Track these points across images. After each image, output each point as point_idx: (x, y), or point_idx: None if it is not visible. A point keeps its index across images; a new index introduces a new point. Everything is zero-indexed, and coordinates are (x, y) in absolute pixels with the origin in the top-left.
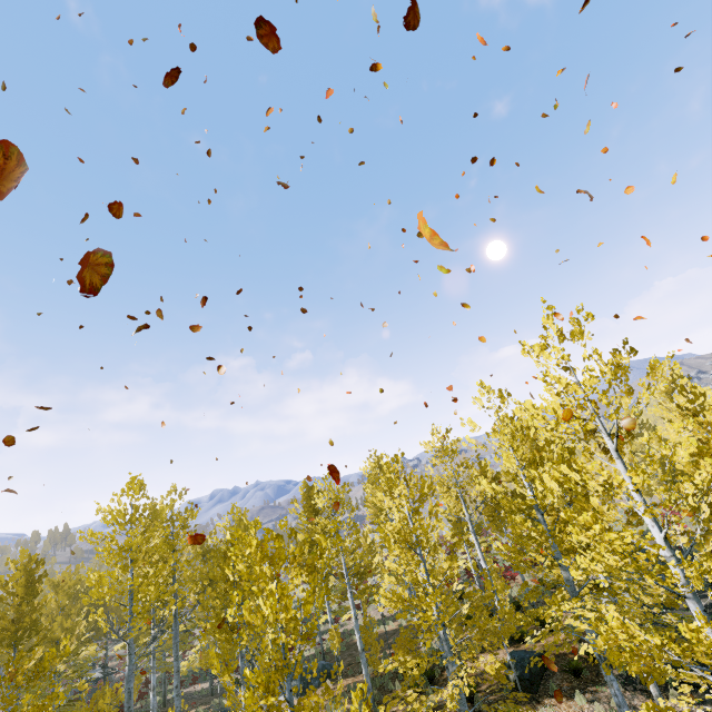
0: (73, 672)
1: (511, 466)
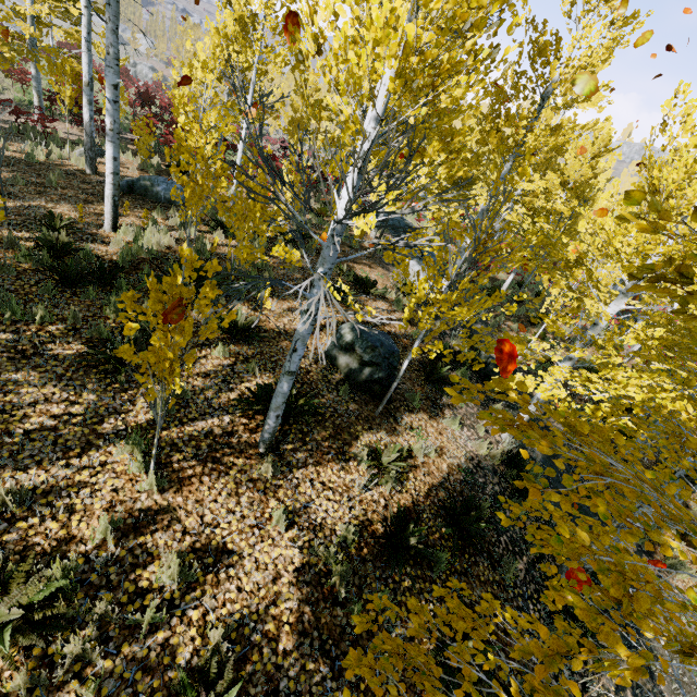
0: None
1: None
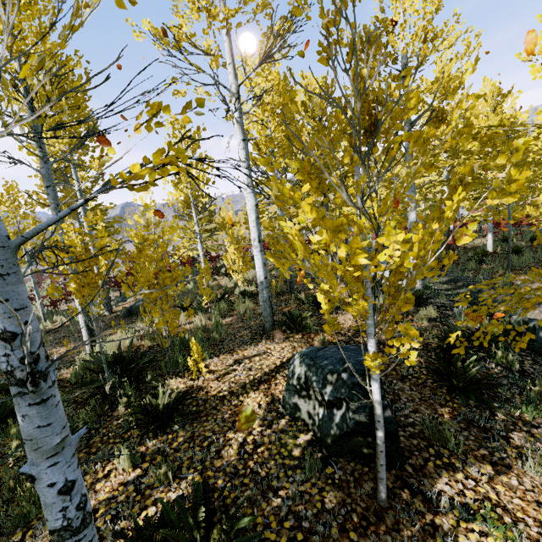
0: None
1: None
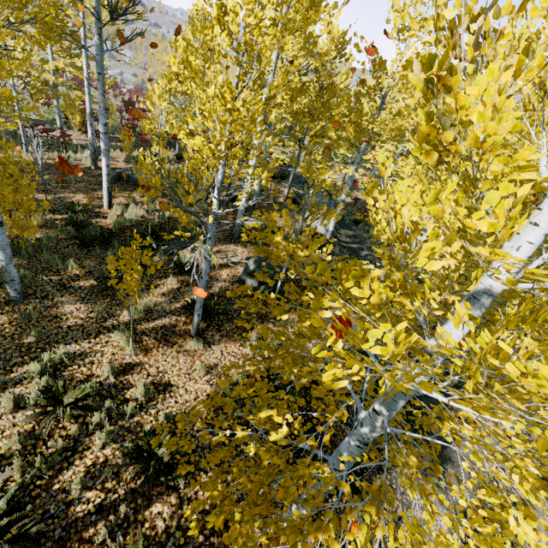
0: None
1: None
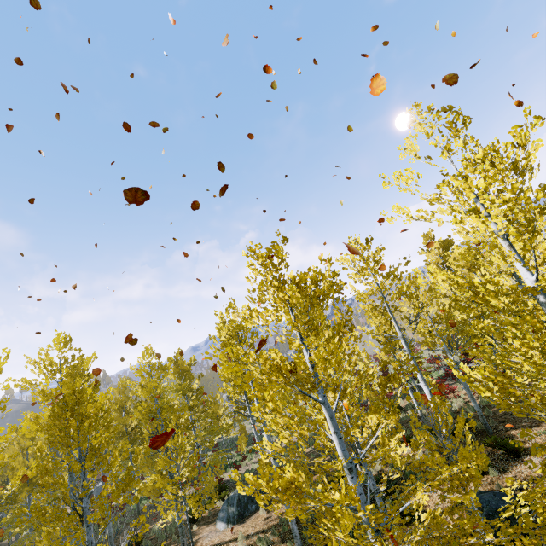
0: (44, 501)
1: (490, 226)
